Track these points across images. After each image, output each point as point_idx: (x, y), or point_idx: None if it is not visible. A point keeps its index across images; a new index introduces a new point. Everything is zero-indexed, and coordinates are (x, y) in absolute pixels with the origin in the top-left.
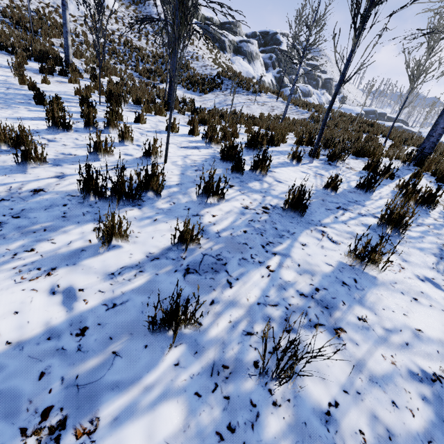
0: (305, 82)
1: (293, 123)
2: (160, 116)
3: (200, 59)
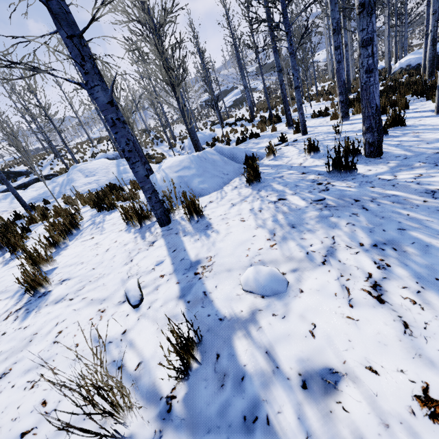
0: None
1: None
2: None
3: None
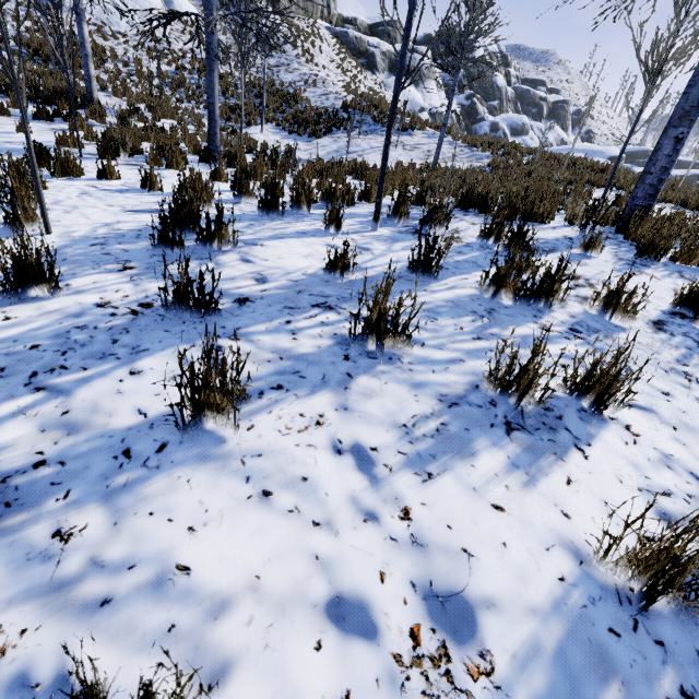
0: (518, 110)
1: (442, 174)
2: (174, 170)
3: (321, 84)
